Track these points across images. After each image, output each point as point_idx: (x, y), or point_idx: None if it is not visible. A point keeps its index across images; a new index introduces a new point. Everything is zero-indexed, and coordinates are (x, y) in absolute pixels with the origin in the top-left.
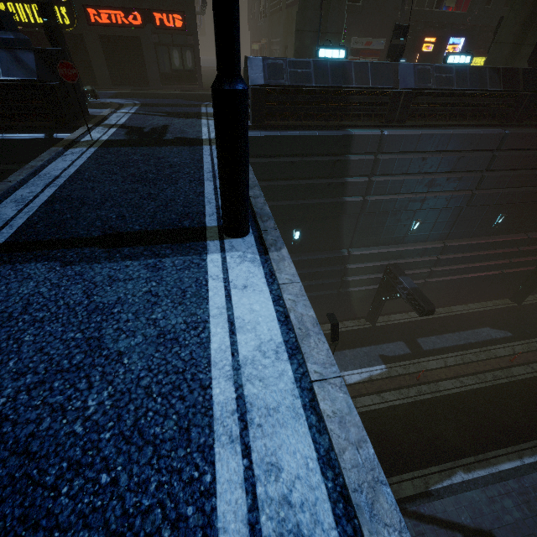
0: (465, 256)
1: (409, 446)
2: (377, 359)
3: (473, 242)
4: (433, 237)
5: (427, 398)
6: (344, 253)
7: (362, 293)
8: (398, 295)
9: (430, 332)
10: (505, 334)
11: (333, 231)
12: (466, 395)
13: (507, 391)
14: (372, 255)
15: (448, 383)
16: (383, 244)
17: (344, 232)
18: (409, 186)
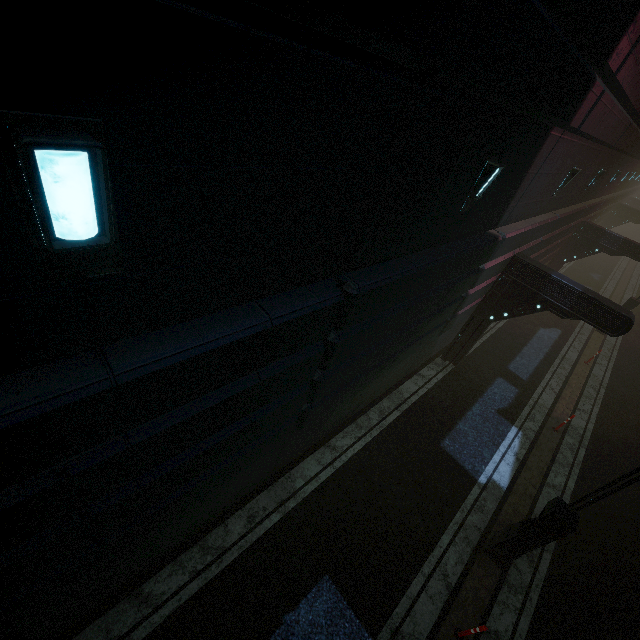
0: (553, 235)
1: (639, 556)
2: (501, 420)
3: (569, 214)
4: (556, 204)
5: (584, 455)
6: (498, 237)
7: (464, 315)
8: (540, 307)
9: (510, 352)
10: (557, 332)
11: (518, 176)
12: (601, 428)
13: (615, 403)
14: (516, 238)
15: (577, 419)
16: (528, 216)
17: (523, 181)
18: (637, 76)
